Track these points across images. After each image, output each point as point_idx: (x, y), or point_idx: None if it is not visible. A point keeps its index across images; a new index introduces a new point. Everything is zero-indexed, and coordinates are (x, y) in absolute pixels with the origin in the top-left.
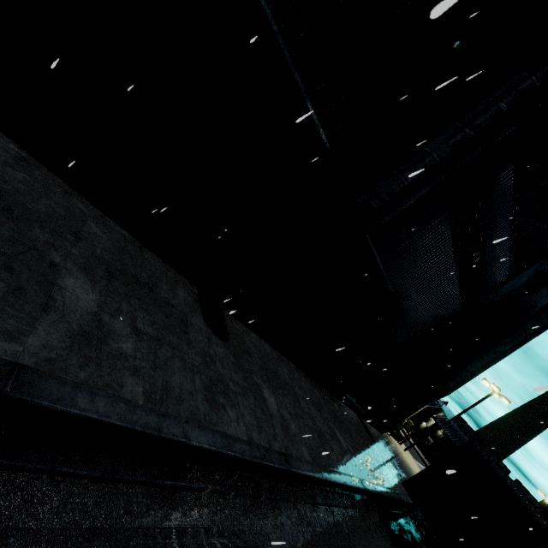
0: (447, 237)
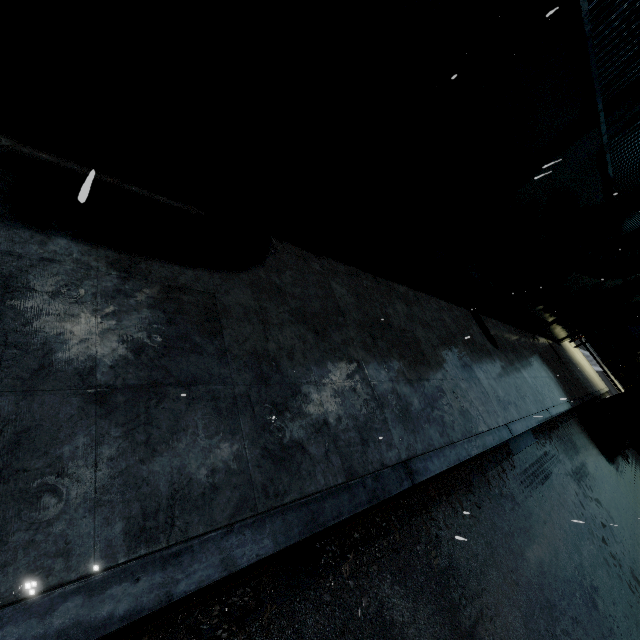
0: None
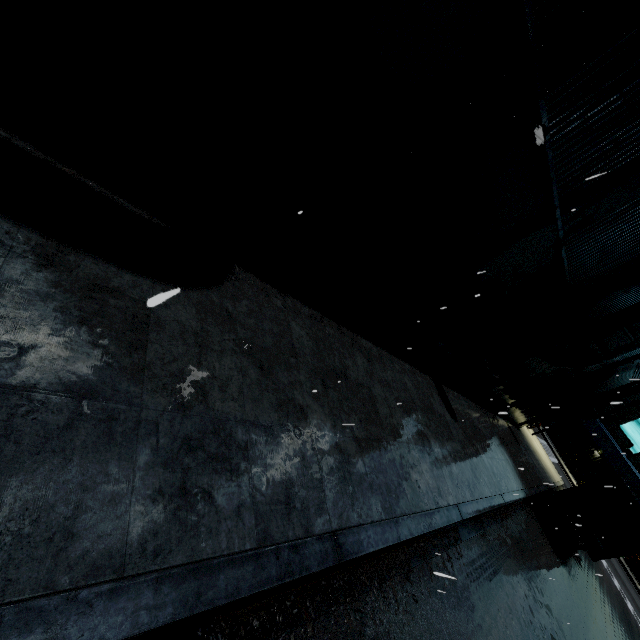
0: None
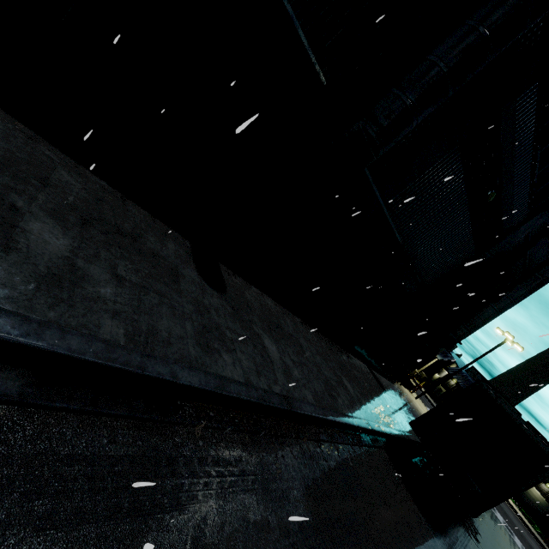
0: (458, 174)
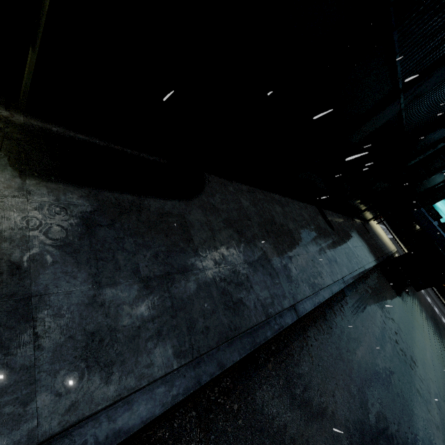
0: None
